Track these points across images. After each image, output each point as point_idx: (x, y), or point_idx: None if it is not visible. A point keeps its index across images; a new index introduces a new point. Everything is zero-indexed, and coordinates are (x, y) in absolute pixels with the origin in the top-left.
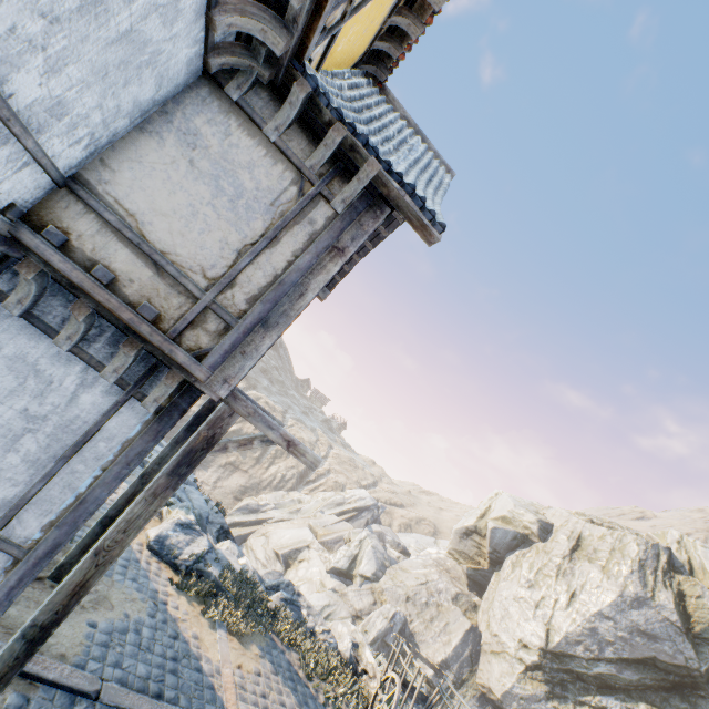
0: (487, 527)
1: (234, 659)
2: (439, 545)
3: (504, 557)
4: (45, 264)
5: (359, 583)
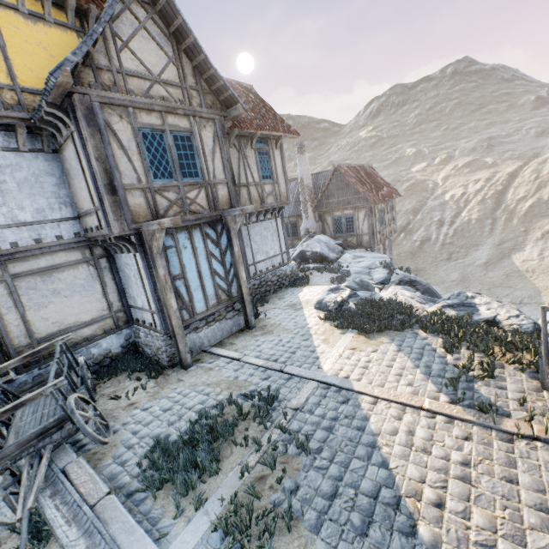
0: None
1: (350, 346)
2: None
3: None
4: (93, 238)
5: None
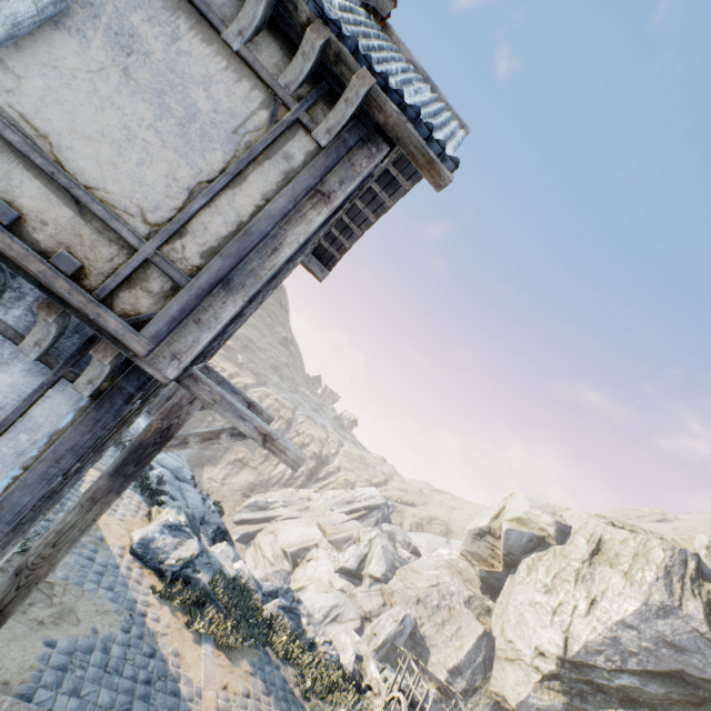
0: (502, 529)
1: (219, 679)
2: (451, 545)
3: (519, 560)
4: None
5: (368, 583)
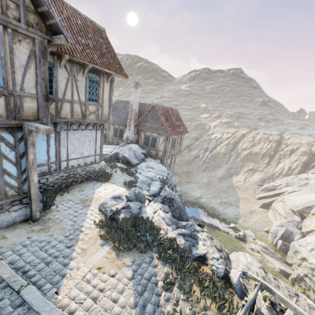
0: None
1: (99, 263)
2: None
3: None
4: None
5: None
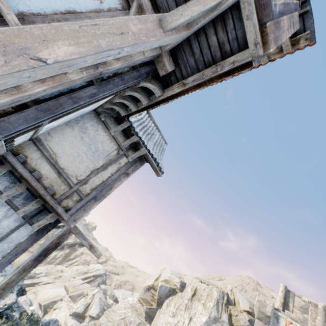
0: (158, 285)
1: None
2: (134, 296)
3: (164, 301)
4: (13, 167)
5: (88, 320)
